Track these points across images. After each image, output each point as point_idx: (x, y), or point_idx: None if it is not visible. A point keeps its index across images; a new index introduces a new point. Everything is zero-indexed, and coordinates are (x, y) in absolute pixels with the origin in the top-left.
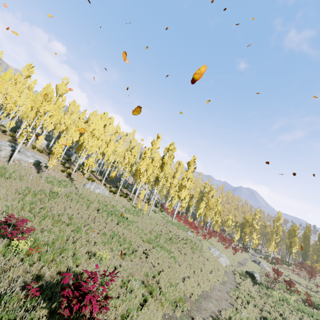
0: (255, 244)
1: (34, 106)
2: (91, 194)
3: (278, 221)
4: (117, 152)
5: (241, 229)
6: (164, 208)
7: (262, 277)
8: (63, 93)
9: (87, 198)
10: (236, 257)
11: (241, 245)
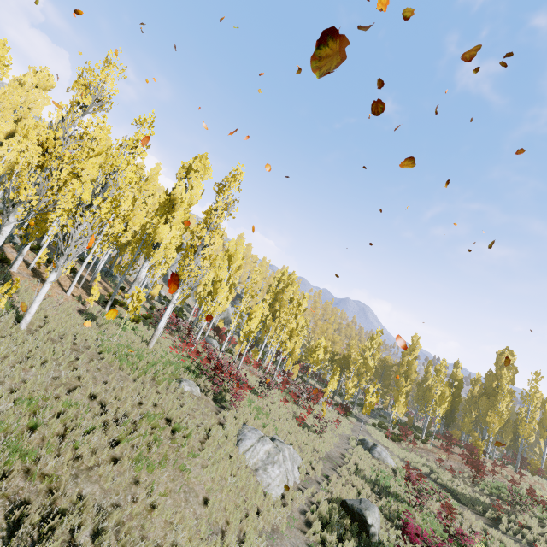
0: (370, 406)
1: None
2: None
3: (412, 352)
4: None
5: (341, 367)
6: None
7: (383, 507)
8: None
9: None
10: (324, 439)
11: (338, 400)
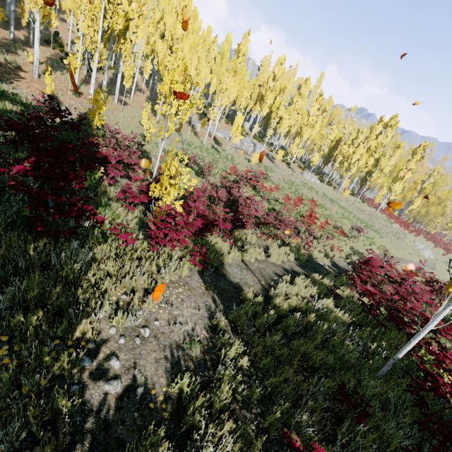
0: None
1: (254, 96)
2: (311, 183)
3: None
4: (329, 140)
5: None
6: (364, 198)
7: None
8: (280, 76)
9: (313, 187)
10: (446, 258)
11: None
